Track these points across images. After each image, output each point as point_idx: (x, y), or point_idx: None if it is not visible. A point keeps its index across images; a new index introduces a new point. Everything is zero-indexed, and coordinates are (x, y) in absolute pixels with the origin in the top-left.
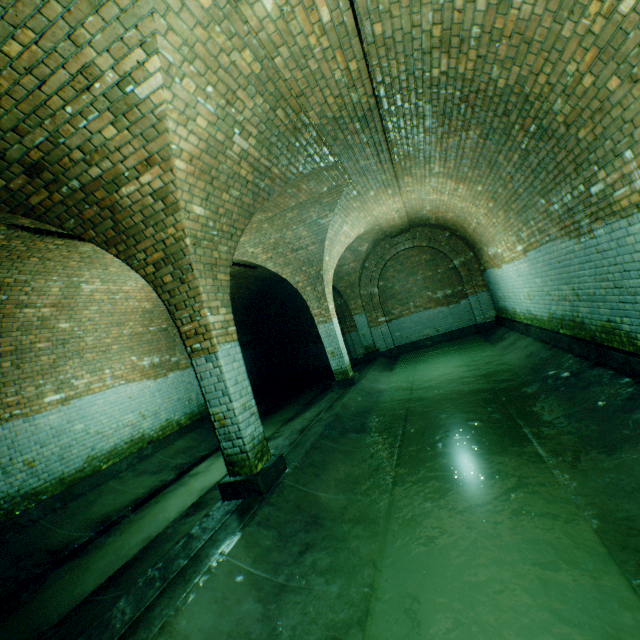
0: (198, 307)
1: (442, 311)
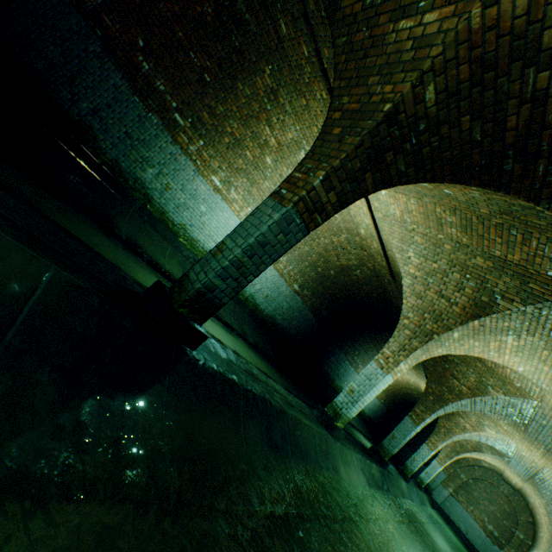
0: (440, 441)
1: (480, 532)
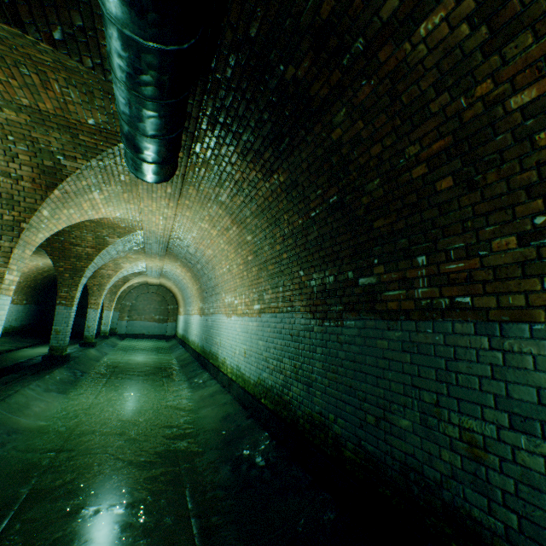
0: (100, 298)
1: (155, 324)
